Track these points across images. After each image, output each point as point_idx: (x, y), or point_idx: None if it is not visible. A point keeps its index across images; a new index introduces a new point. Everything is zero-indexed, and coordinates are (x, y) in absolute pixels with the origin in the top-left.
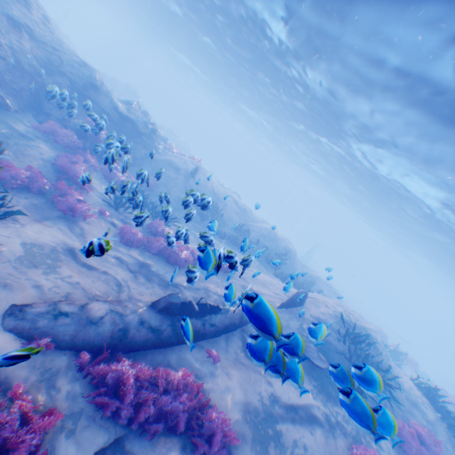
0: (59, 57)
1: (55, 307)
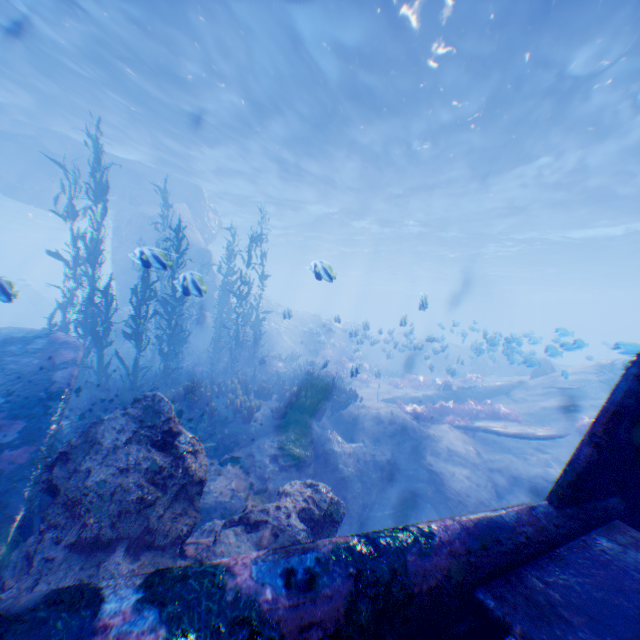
0: (301, 318)
1: (396, 395)
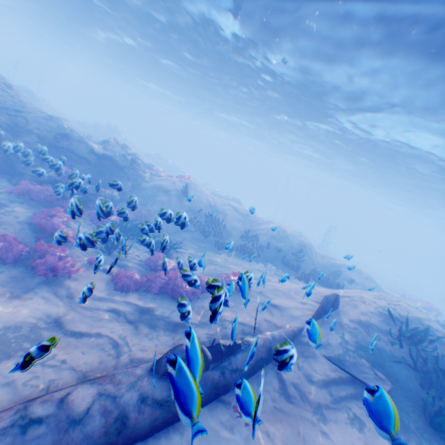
0: (23, 117)
1: (25, 414)
